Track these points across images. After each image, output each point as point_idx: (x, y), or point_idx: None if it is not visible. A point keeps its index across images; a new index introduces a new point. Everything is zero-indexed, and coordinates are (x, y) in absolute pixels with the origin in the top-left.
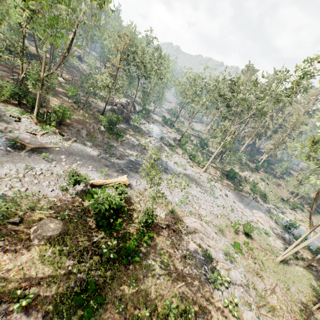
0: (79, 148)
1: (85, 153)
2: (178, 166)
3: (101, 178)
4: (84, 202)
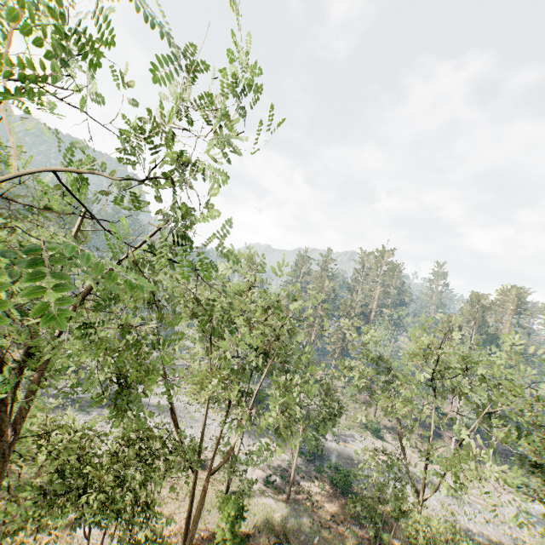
0: None
1: None
2: (156, 398)
3: None
4: None
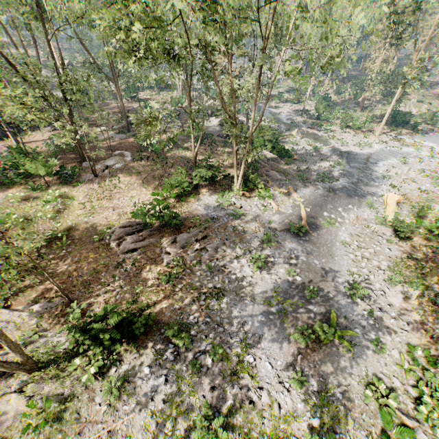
0: (307, 194)
1: (320, 197)
2: (361, 147)
3: (374, 211)
4: (416, 242)
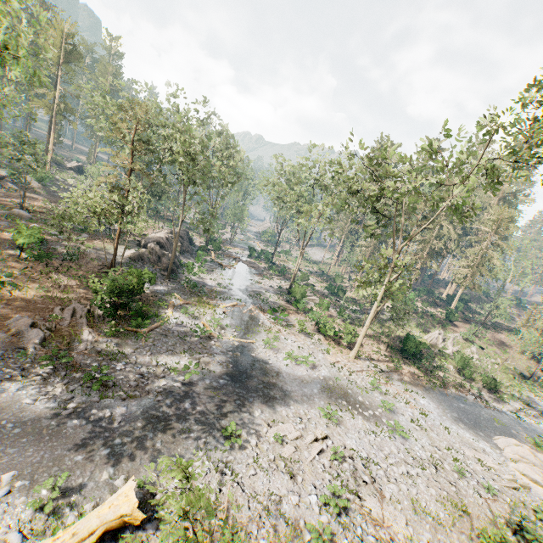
0: None
1: (9, 417)
2: (296, 363)
3: (40, 521)
4: None
